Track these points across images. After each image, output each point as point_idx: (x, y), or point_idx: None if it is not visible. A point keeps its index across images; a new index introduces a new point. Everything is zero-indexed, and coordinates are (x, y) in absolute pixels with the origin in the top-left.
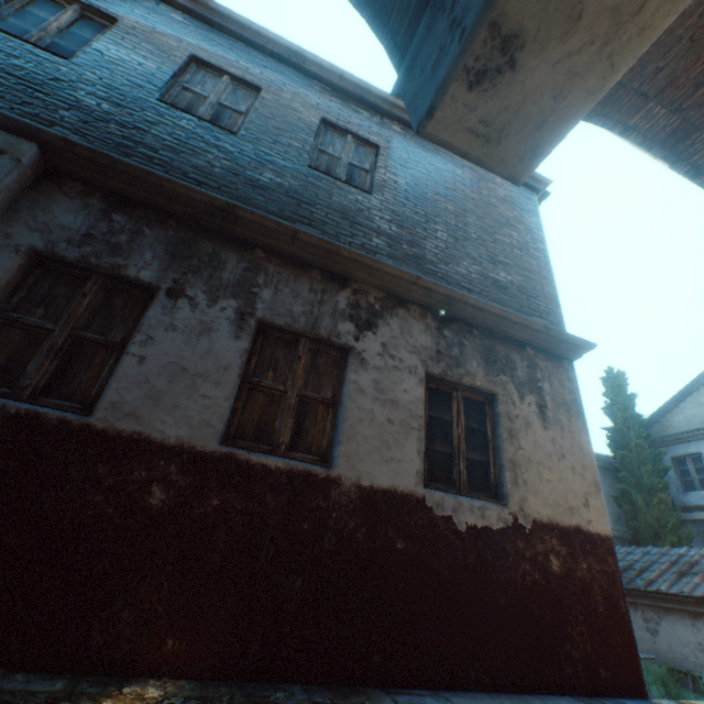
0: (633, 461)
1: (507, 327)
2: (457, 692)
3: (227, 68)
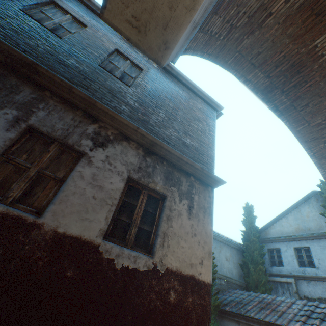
0: (251, 248)
1: (182, 164)
2: None
3: (71, 12)
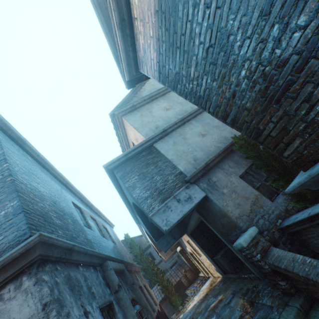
0: None
1: (138, 268)
2: None
3: (92, 216)
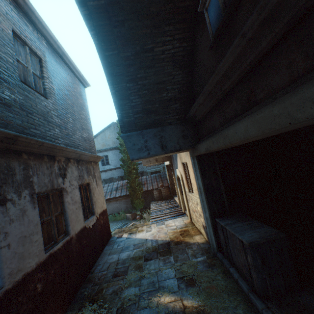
0: None
1: (90, 158)
2: (97, 262)
3: None
